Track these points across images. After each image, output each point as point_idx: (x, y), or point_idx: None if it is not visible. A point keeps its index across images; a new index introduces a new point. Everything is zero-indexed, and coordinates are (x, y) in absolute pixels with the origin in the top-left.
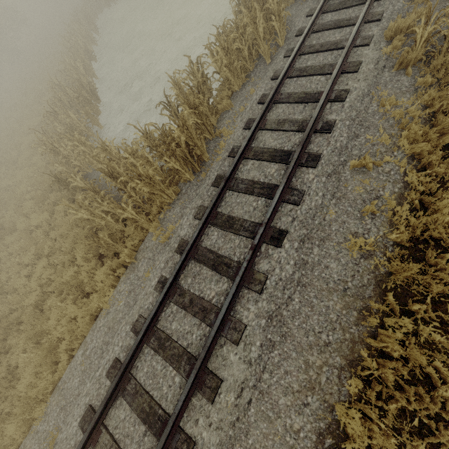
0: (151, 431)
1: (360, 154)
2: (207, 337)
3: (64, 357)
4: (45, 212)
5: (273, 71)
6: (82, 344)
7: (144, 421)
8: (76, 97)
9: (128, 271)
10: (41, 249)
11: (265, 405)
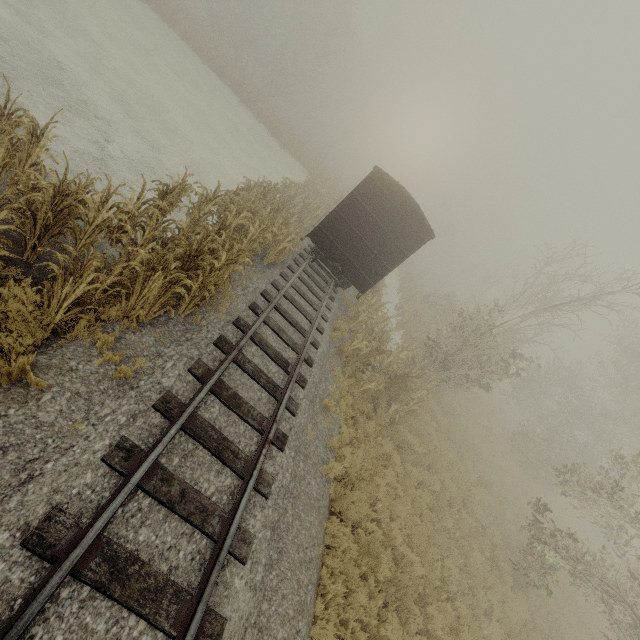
0: None
1: (324, 396)
2: (204, 553)
3: None
4: None
5: (272, 277)
6: None
7: None
8: None
9: None
10: None
11: None
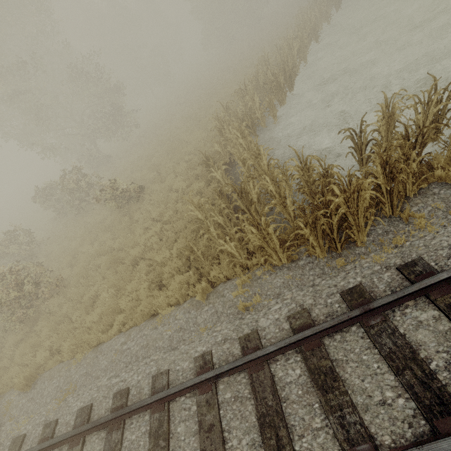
0: None
1: None
2: None
3: (117, 325)
4: (185, 182)
5: None
6: (128, 333)
7: None
8: (270, 81)
9: (194, 302)
10: (164, 213)
11: None
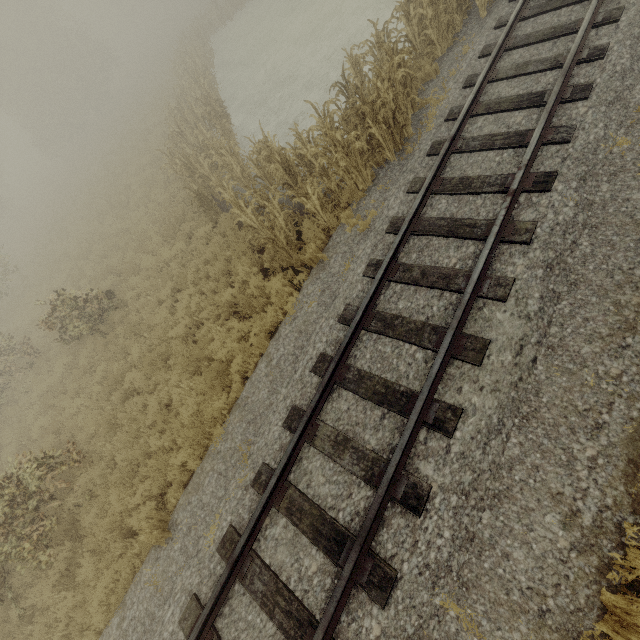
0: (393, 410)
1: None
2: (455, 304)
3: (236, 379)
4: (181, 241)
5: (494, 20)
6: (263, 357)
7: (380, 403)
8: (207, 113)
9: (314, 272)
10: (182, 278)
11: (560, 359)
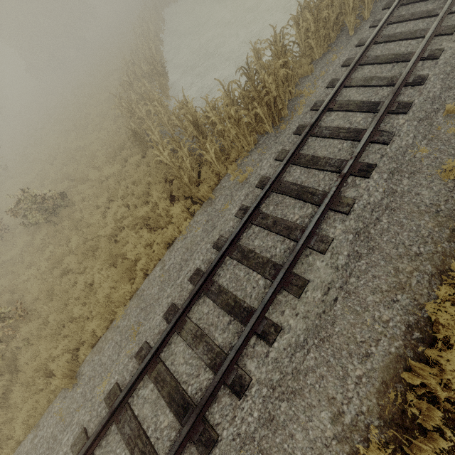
0: (236, 319)
1: None
2: (291, 249)
3: (139, 274)
4: (118, 164)
5: (357, 39)
6: (159, 262)
7: (229, 312)
8: (150, 70)
9: (204, 205)
10: (115, 192)
11: (352, 302)
